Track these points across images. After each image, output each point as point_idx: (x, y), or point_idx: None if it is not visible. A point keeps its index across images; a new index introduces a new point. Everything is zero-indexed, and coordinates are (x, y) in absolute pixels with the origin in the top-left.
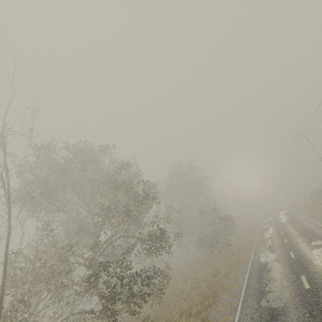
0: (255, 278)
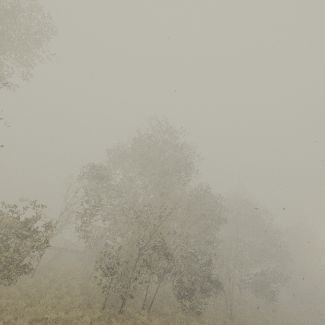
0: None
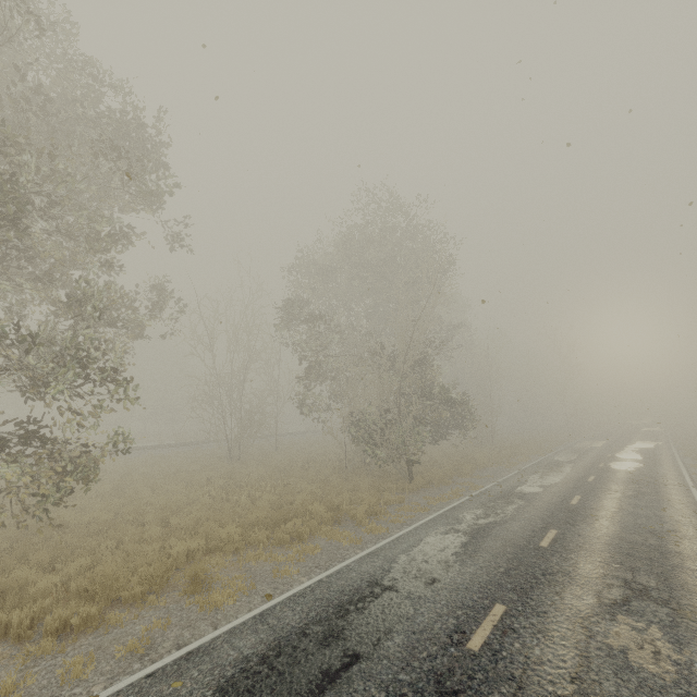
0: (264, 637)
